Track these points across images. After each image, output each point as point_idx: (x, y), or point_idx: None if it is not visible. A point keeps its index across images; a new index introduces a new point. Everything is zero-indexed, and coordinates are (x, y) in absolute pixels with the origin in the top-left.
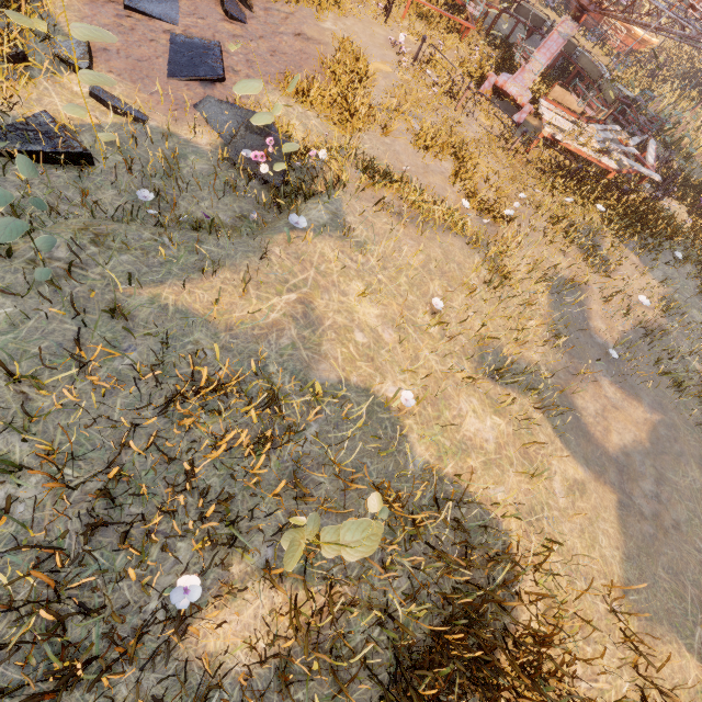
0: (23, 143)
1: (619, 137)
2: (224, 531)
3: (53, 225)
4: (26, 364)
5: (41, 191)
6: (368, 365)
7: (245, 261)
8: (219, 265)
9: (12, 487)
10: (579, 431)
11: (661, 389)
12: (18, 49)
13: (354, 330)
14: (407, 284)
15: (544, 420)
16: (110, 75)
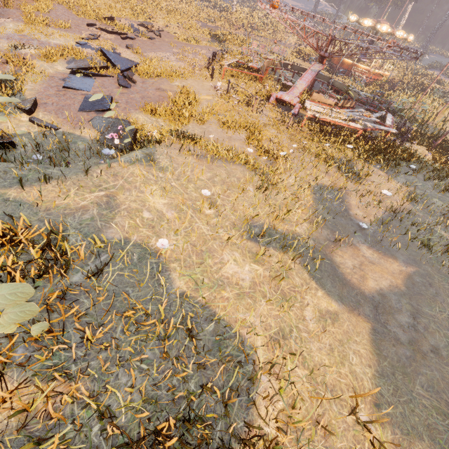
0: None
1: (364, 114)
2: None
3: None
4: None
5: None
6: (148, 230)
7: (73, 176)
8: (55, 179)
9: None
10: (336, 277)
11: (414, 250)
12: None
13: (143, 211)
14: (193, 188)
15: (302, 269)
16: (44, 112)
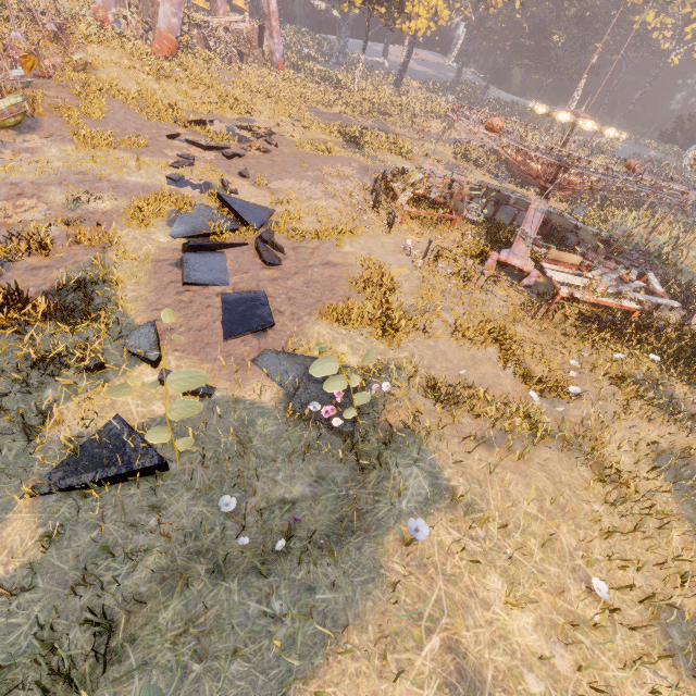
0: (98, 467)
1: (620, 275)
2: None
3: (144, 636)
4: None
5: (113, 523)
6: None
7: (367, 602)
8: (342, 624)
9: None
10: None
11: None
12: (96, 360)
13: (522, 672)
14: (539, 548)
15: None
16: (175, 353)
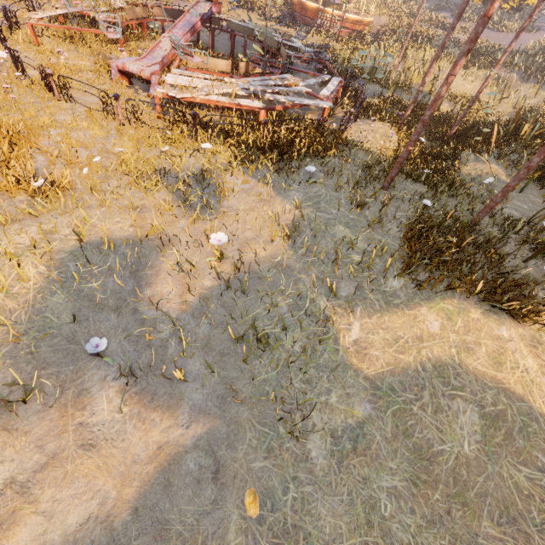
0: None
1: (286, 82)
2: None
3: None
4: None
5: None
6: None
7: None
8: None
9: None
10: None
11: (239, 365)
12: None
13: None
14: None
15: None
16: None
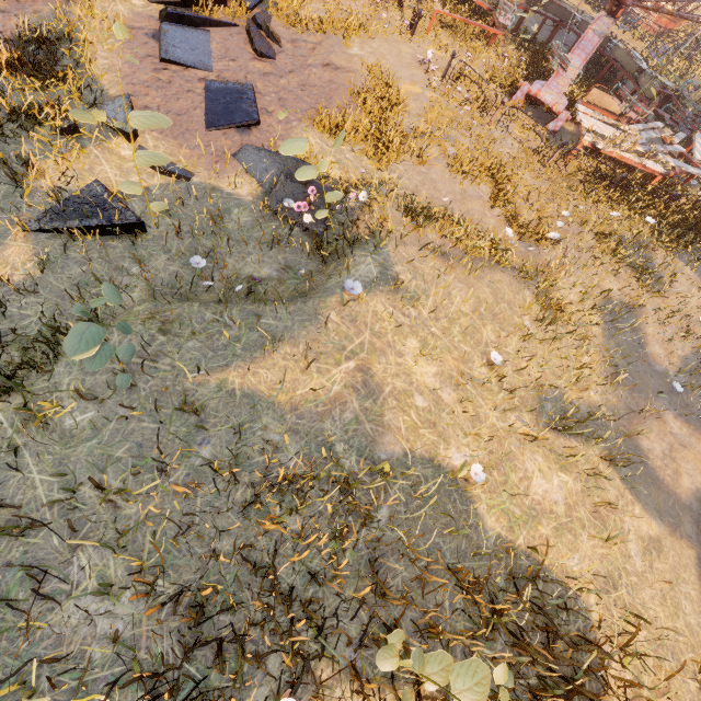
0: (81, 218)
1: (662, 135)
2: (309, 634)
3: (122, 316)
4: (112, 470)
5: (100, 264)
6: (430, 432)
7: (302, 332)
8: (279, 340)
9: (110, 604)
10: (648, 478)
11: None
12: (69, 122)
13: (414, 394)
14: (460, 334)
15: (611, 470)
16: (153, 133)
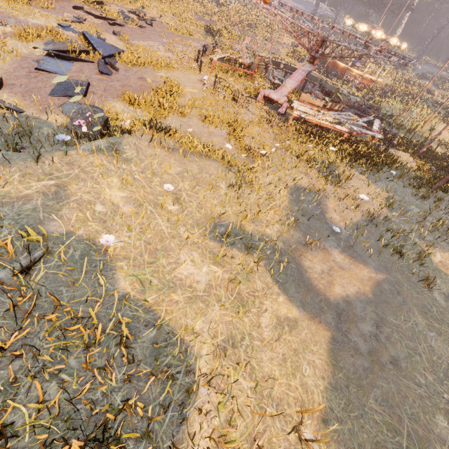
0: None
1: (351, 118)
2: None
3: None
4: None
5: None
6: (98, 225)
7: (21, 162)
8: None
9: None
10: (301, 282)
11: (387, 257)
12: None
13: (97, 204)
14: (159, 182)
15: (265, 272)
16: (9, 94)
